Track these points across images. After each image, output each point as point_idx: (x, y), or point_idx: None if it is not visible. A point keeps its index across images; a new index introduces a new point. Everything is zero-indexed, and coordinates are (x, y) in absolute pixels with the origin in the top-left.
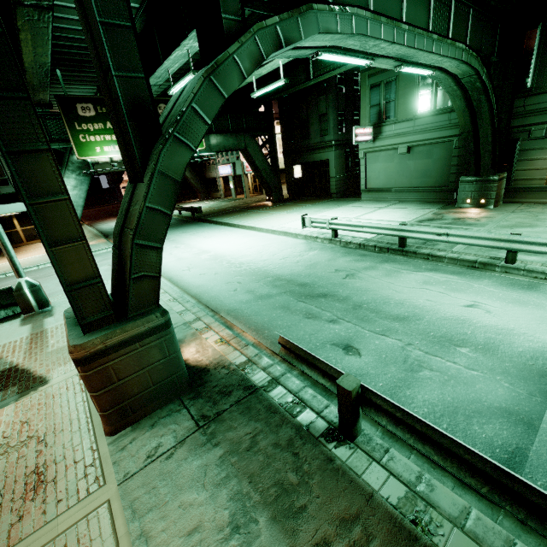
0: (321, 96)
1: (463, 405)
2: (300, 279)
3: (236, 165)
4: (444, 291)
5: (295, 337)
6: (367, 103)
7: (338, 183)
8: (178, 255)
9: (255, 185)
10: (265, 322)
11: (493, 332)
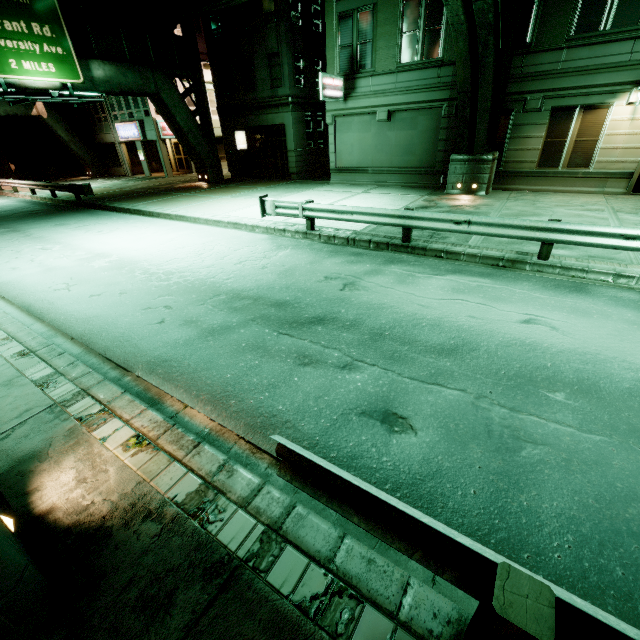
0: (269, 23)
1: (619, 512)
2: (274, 294)
3: (145, 124)
4: (485, 302)
5: (290, 407)
6: (336, 42)
7: (298, 159)
8: (46, 262)
9: (180, 158)
10: (227, 382)
11: (577, 359)
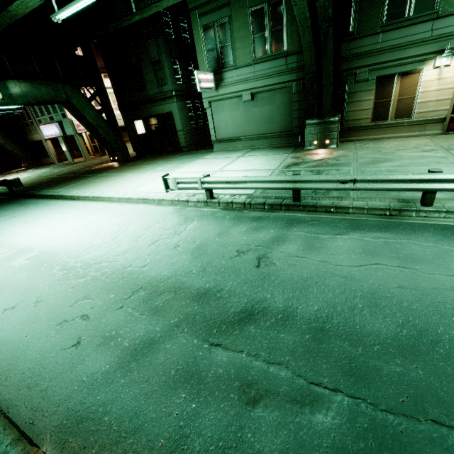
0: (150, 39)
1: None
2: (192, 282)
3: (63, 124)
4: (404, 264)
5: None
6: (203, 47)
7: (186, 136)
8: None
9: (95, 145)
10: None
11: None
